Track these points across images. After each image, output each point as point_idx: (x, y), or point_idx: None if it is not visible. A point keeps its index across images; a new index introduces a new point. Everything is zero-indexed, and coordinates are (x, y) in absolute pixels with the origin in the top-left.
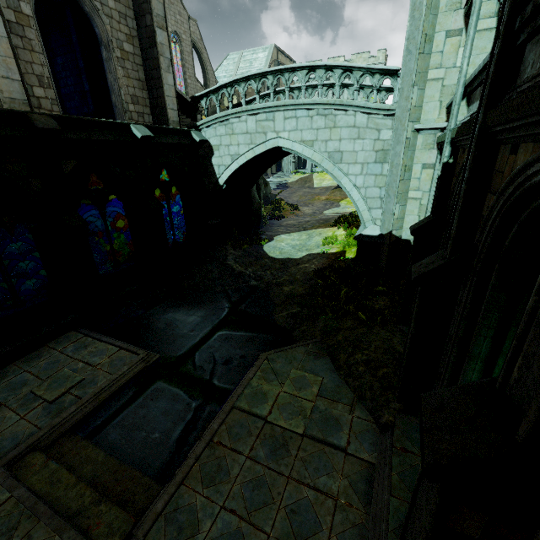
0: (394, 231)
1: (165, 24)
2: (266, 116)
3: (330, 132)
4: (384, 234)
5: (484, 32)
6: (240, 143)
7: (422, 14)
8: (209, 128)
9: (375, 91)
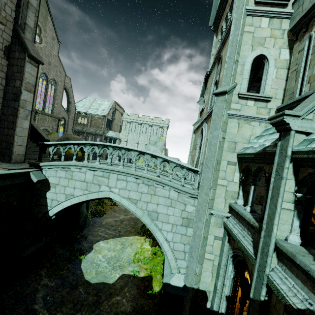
0: (195, 285)
1: (34, 88)
2: (102, 173)
3: (151, 197)
4: (187, 287)
5: (286, 210)
6: (77, 187)
7: (216, 150)
8: (51, 169)
9: (183, 178)
